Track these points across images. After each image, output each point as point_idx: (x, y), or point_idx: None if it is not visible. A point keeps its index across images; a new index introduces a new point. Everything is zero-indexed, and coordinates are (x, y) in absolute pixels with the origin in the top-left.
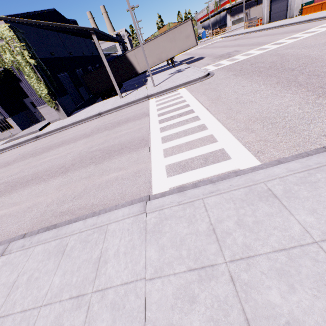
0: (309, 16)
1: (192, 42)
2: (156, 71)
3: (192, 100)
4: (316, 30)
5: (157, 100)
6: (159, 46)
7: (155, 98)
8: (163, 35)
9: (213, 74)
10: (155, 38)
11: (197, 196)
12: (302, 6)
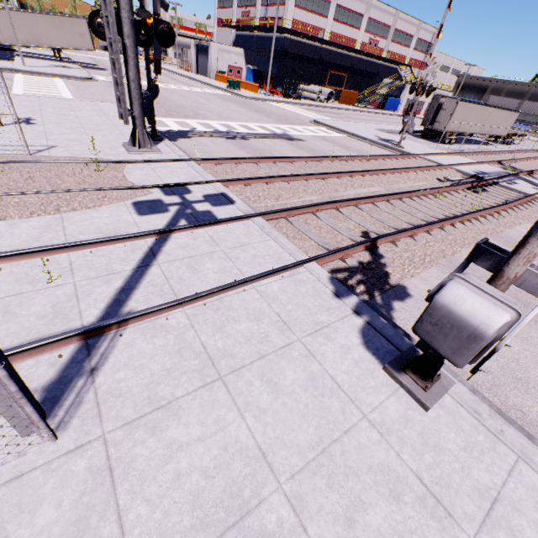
0: (215, 83)
1: (88, 44)
2: (33, 56)
3: (62, 85)
4: (196, 89)
5: (26, 76)
6: (38, 25)
7: (24, 75)
8: (45, 16)
9: (96, 81)
10: (33, 13)
11: (37, 96)
12: (217, 72)
